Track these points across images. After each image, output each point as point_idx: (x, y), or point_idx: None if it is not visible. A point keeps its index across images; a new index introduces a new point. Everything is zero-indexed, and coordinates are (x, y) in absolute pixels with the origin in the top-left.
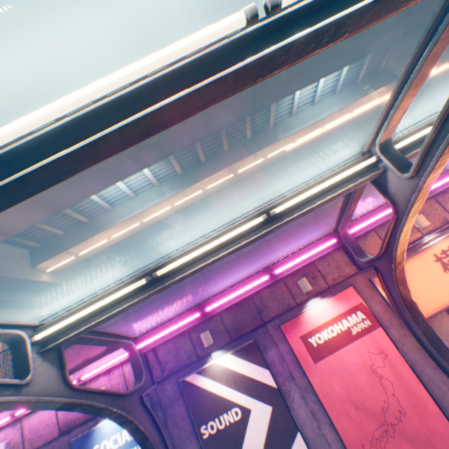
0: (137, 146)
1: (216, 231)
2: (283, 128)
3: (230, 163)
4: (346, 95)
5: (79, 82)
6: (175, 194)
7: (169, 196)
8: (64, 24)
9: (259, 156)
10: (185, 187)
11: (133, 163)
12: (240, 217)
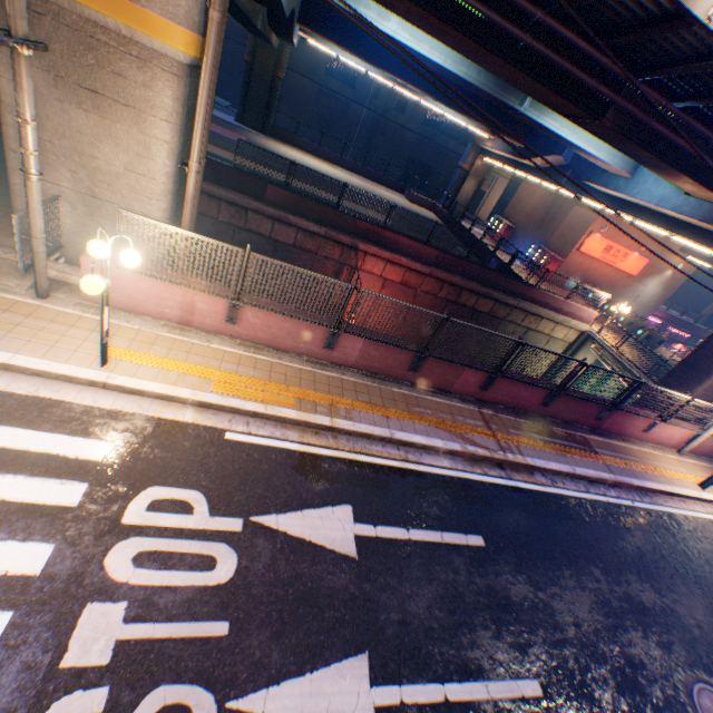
0: None
1: None
2: None
3: None
4: None
5: None
6: None
7: None
8: None
9: None
10: None
11: None
12: None
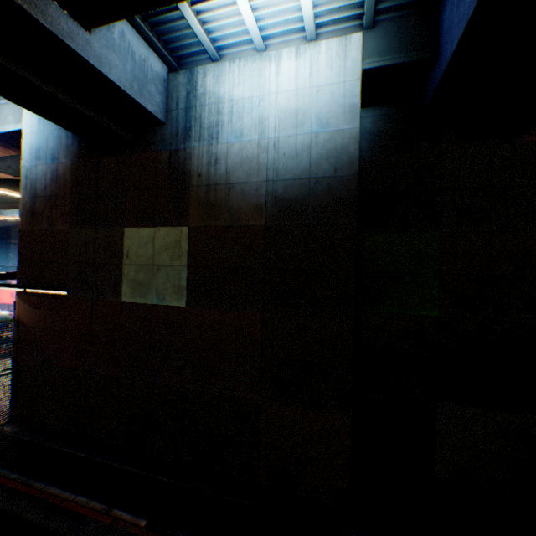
0: None
1: None
2: None
3: None
4: None
5: None
6: None
7: None
8: None
9: None
10: None
11: None
12: None
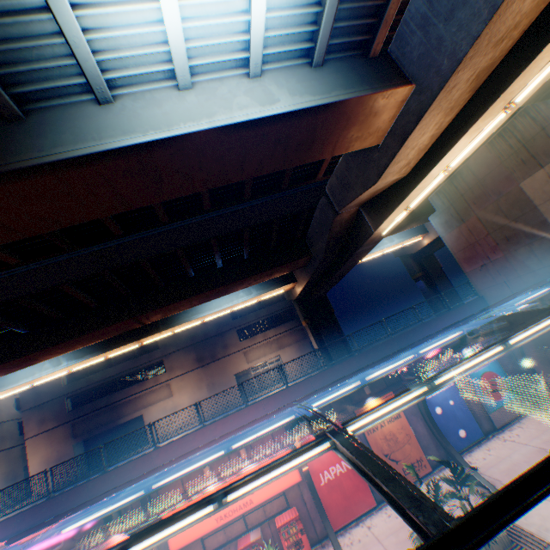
0: (15, 363)
1: (152, 346)
2: (192, 310)
3: (134, 339)
4: (253, 287)
5: None
6: (71, 365)
7: (64, 367)
8: None
9: (167, 331)
10: (83, 359)
11: (13, 368)
12: (181, 335)
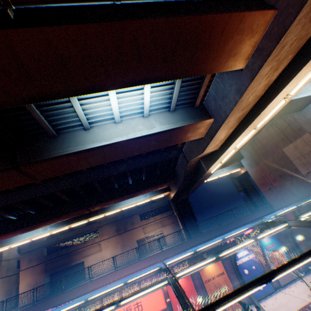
0: (28, 228)
1: (93, 220)
2: (115, 203)
3: (85, 218)
4: (148, 192)
5: (4, 213)
6: (52, 230)
7: (49, 231)
8: (1, 203)
9: (102, 214)
10: (58, 227)
11: (26, 230)
12: (109, 215)
